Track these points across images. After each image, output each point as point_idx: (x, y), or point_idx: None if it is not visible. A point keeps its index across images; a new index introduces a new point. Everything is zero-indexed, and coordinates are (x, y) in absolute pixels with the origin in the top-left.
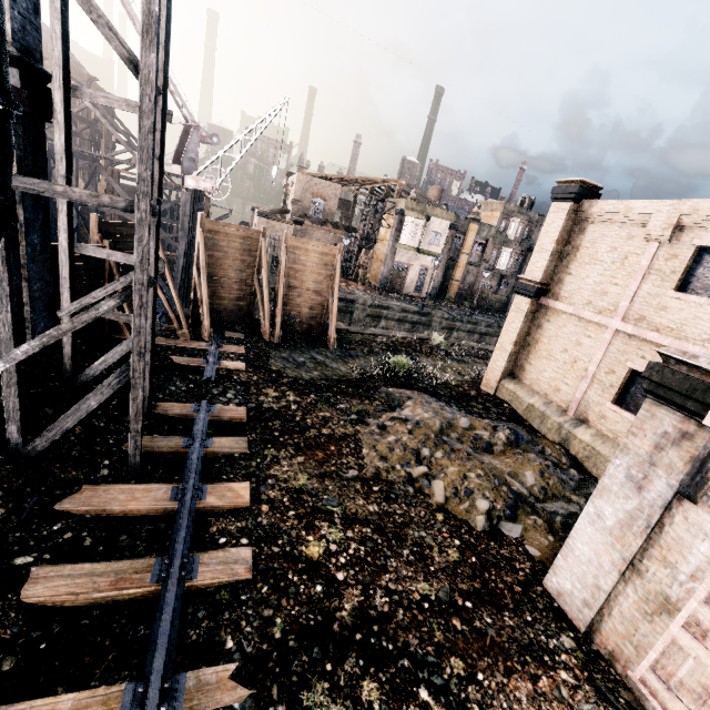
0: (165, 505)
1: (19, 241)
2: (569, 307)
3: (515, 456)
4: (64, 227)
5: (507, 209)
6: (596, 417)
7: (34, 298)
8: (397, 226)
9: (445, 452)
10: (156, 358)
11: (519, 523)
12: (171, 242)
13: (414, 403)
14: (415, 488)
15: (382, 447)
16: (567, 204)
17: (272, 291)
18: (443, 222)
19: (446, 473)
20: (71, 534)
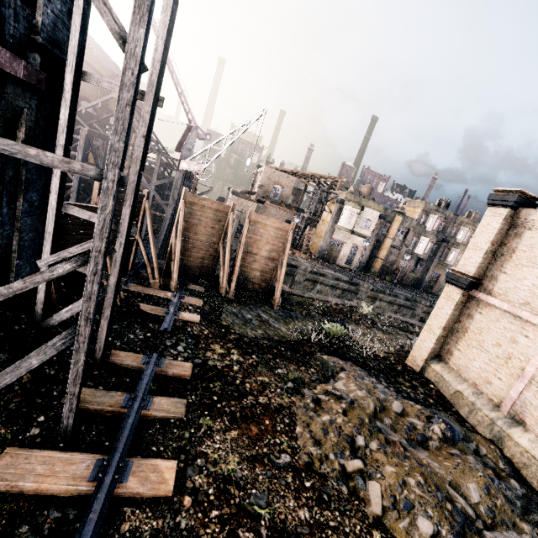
0: (82, 486)
1: (17, 197)
2: (504, 304)
3: (454, 459)
4: (56, 189)
5: (427, 207)
6: (535, 422)
7: (24, 247)
8: (337, 212)
9: (380, 443)
10: (126, 304)
11: None
12: (164, 207)
13: (347, 375)
14: (349, 488)
15: (316, 427)
16: (504, 210)
17: (233, 252)
18: (374, 212)
19: (383, 473)
20: None
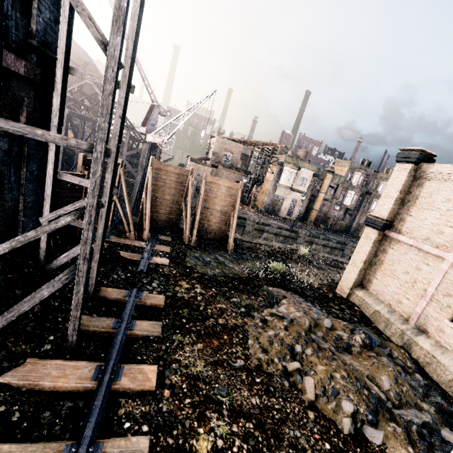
0: (87, 384)
1: (21, 168)
2: (410, 240)
3: (371, 359)
4: (52, 161)
5: (352, 165)
6: (434, 330)
7: (27, 207)
8: (278, 172)
9: (314, 349)
10: (109, 252)
11: (380, 429)
12: (134, 173)
13: (288, 301)
14: (290, 382)
15: (263, 340)
16: (409, 165)
17: (193, 208)
18: (308, 171)
19: (315, 370)
20: (4, 407)
